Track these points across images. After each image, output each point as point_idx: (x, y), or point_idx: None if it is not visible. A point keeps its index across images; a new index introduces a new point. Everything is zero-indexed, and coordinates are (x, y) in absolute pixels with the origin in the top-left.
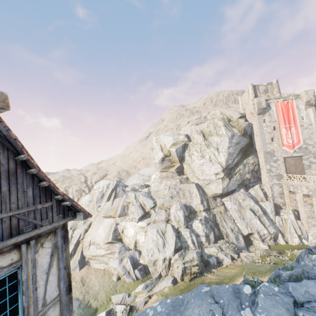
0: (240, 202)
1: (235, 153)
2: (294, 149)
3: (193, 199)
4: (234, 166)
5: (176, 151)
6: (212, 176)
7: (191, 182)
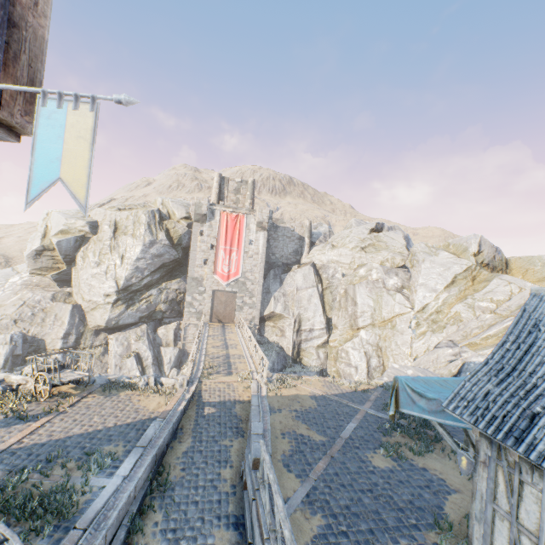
0: (131, 344)
1: (150, 269)
2: (229, 282)
3: (54, 330)
4: (143, 289)
5: (58, 245)
6: (101, 297)
7: (74, 301)
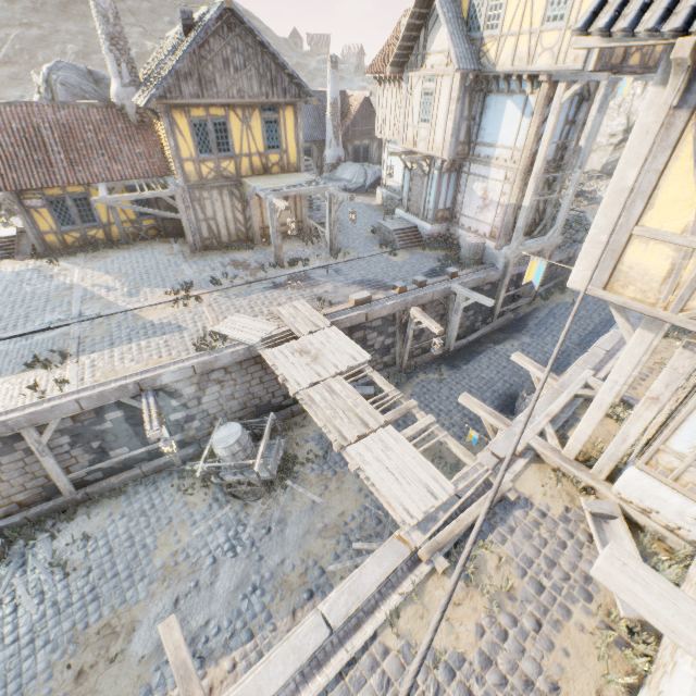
0: None
1: None
2: None
3: None
4: None
5: None
6: (604, 138)
7: None
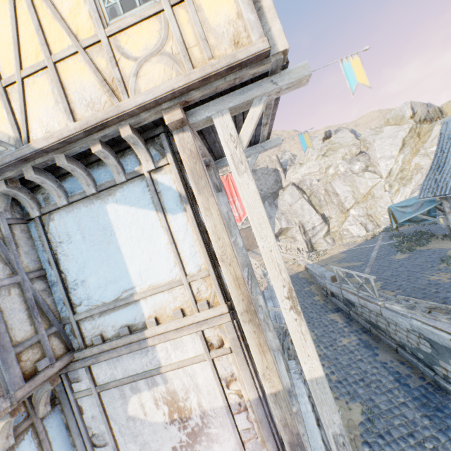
0: None
1: None
2: (242, 222)
3: None
4: None
5: None
6: None
7: None
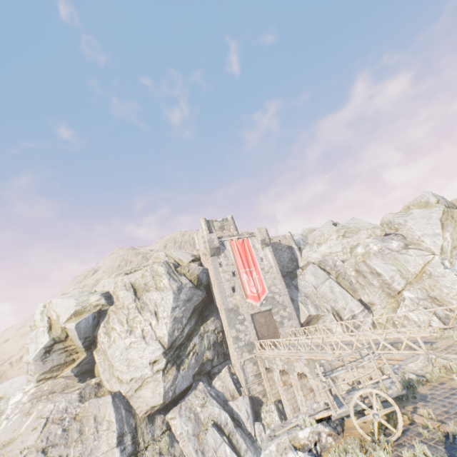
0: (197, 413)
1: (186, 316)
2: (261, 301)
3: (101, 438)
4: (185, 341)
5: (77, 328)
6: (146, 368)
7: (107, 391)
